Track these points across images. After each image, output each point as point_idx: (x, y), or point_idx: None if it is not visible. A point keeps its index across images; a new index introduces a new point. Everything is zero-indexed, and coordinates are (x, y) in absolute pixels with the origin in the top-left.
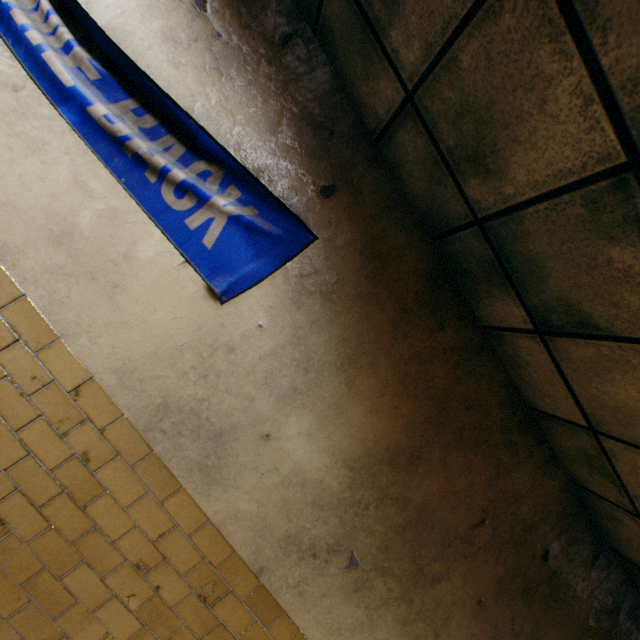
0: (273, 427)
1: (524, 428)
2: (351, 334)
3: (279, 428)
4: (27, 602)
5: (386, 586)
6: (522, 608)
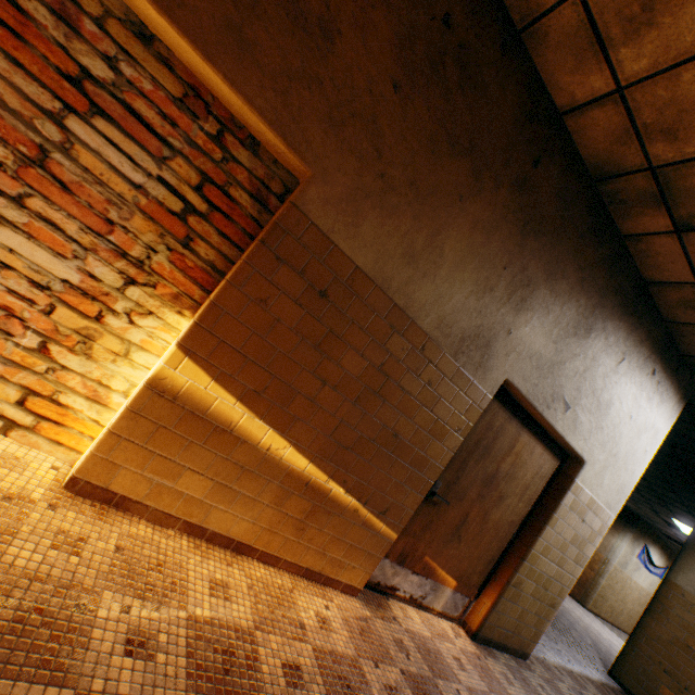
0: None
1: None
2: None
3: None
4: None
5: None
6: None
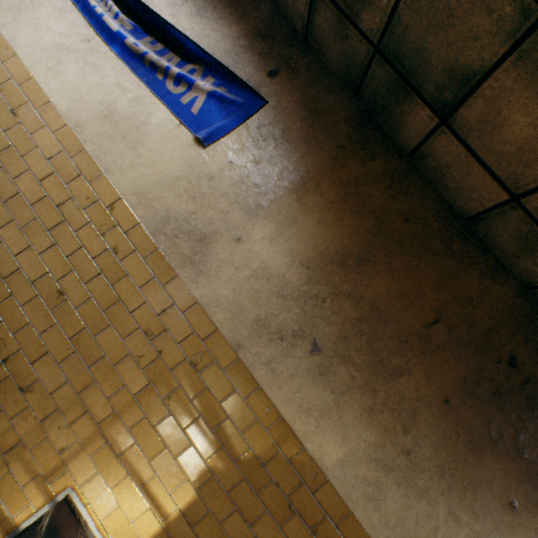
0: (243, 233)
1: (464, 238)
2: (298, 165)
3: (247, 234)
4: (73, 353)
5: (348, 373)
6: (496, 415)
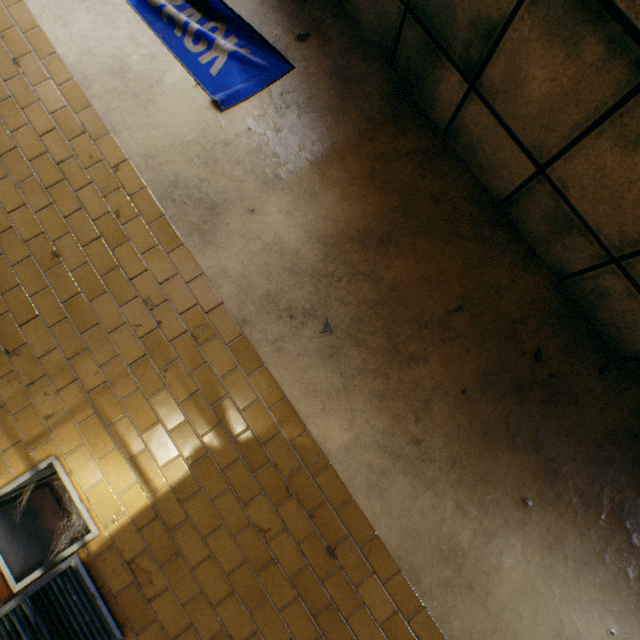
0: (257, 204)
1: (496, 224)
2: (323, 137)
3: (262, 205)
4: (65, 318)
5: (361, 357)
6: (516, 409)
